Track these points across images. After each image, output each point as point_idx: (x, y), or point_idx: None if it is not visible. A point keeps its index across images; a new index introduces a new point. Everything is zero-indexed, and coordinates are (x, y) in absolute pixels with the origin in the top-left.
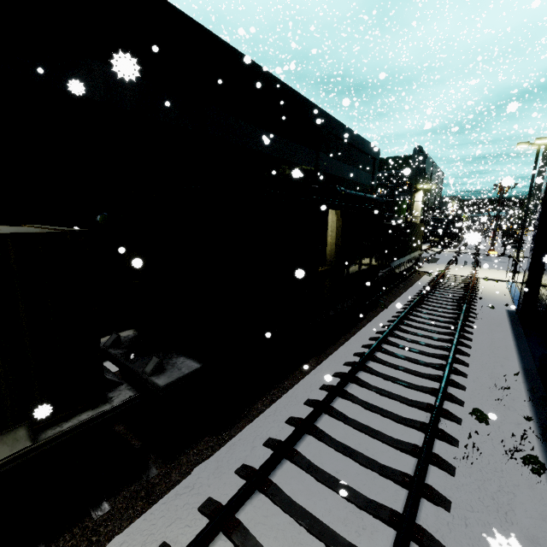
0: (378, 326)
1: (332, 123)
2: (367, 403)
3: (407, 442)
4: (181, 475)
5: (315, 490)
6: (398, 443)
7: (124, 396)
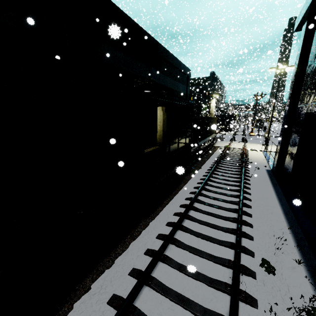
0: (191, 187)
1: (158, 47)
2: (182, 266)
3: (216, 312)
4: None
5: None
6: (208, 314)
7: None
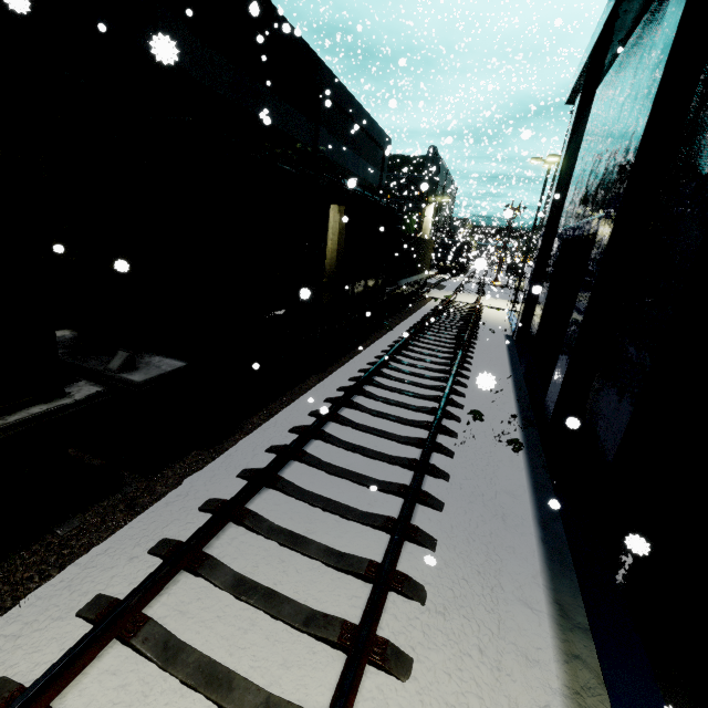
0: (383, 346)
1: (336, 88)
2: (374, 411)
3: (413, 437)
4: (169, 487)
5: (327, 481)
6: (406, 439)
7: (88, 391)
